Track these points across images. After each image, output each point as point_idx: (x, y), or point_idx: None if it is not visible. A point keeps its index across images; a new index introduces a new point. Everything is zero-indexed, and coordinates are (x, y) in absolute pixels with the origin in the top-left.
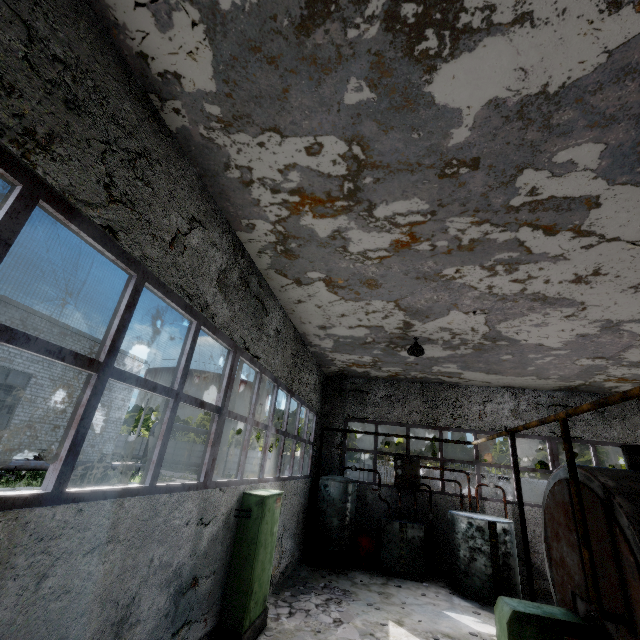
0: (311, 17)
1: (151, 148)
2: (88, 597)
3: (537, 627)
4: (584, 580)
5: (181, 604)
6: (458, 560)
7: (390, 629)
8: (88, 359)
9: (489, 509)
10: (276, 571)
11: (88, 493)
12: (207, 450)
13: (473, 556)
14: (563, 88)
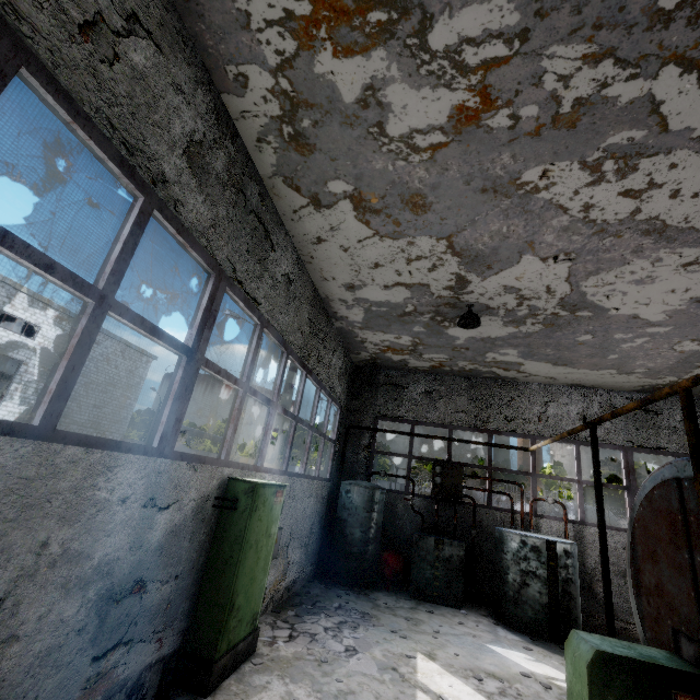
0: None
1: None
2: None
3: (632, 675)
4: (698, 614)
5: (111, 616)
6: (505, 585)
7: (418, 663)
8: None
9: (545, 528)
10: (279, 585)
11: None
12: (167, 404)
13: (525, 581)
14: None
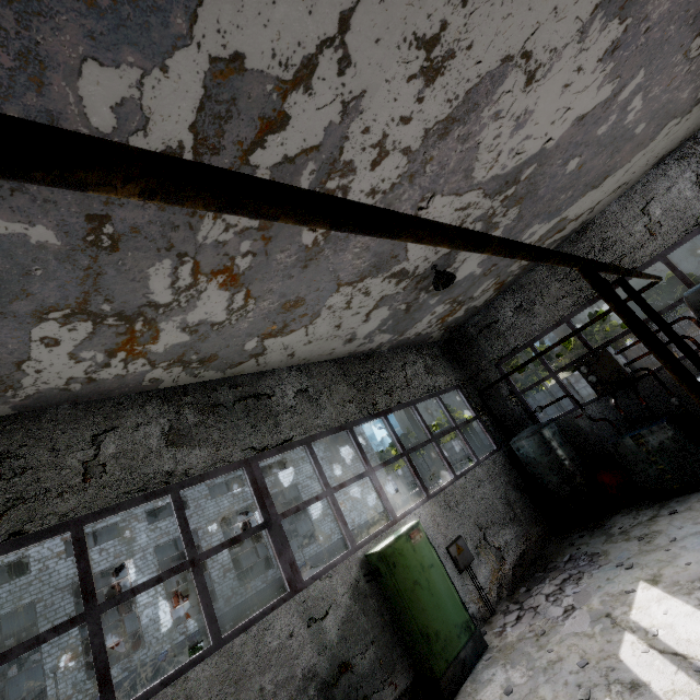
0: None
1: (6, 447)
2: None
3: None
4: None
5: (337, 693)
6: None
7: (636, 597)
8: (69, 621)
9: None
10: (501, 572)
11: (144, 695)
12: (278, 563)
13: None
14: None
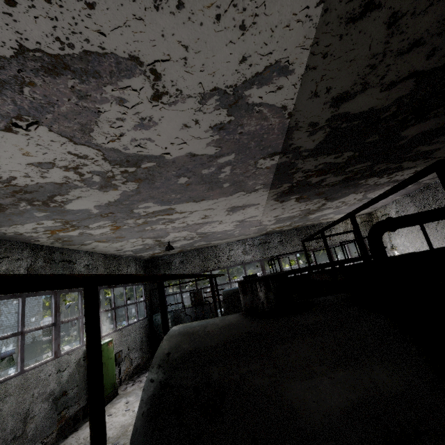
0: (1, 209)
1: None
2: (4, 416)
3: None
4: None
5: (59, 403)
6: None
7: None
8: None
9: None
10: (129, 369)
11: None
12: (53, 343)
13: None
14: (116, 200)
